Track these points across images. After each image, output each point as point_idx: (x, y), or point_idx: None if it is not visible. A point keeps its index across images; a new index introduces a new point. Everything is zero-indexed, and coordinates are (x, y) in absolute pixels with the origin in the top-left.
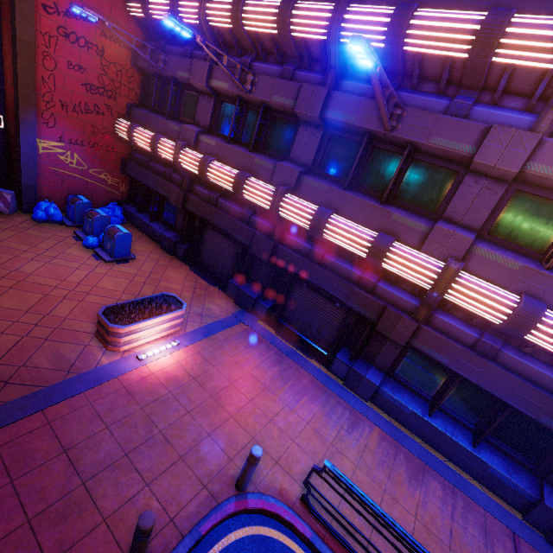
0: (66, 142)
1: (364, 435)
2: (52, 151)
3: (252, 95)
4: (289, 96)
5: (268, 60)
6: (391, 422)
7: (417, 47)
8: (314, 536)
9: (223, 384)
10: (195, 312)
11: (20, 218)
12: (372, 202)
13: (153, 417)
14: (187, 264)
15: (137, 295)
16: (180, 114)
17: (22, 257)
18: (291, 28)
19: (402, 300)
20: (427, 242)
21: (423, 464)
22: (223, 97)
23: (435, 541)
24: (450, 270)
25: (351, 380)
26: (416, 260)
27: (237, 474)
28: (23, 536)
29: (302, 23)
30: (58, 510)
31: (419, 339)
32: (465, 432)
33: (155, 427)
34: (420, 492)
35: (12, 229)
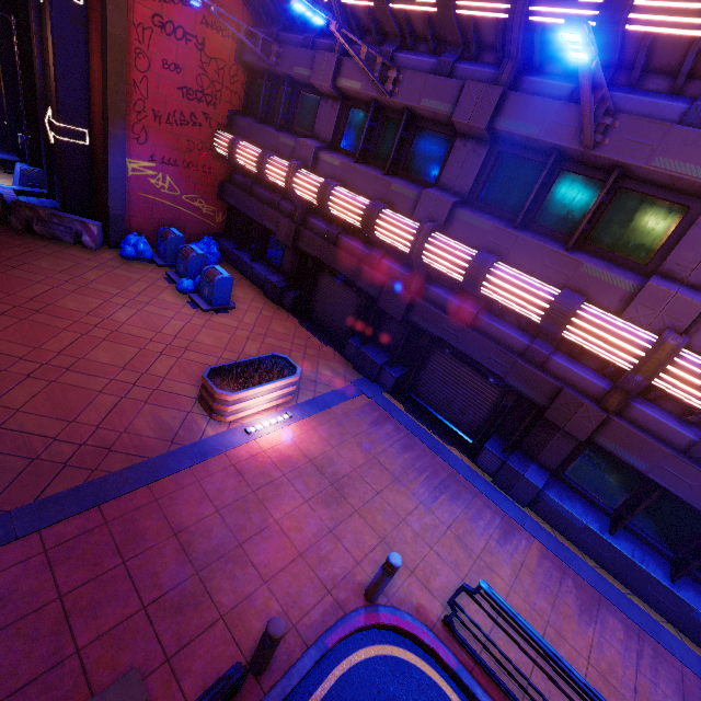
0: (158, 161)
1: (520, 549)
2: (142, 173)
3: (394, 98)
4: (446, 99)
5: (417, 49)
6: (556, 536)
7: (648, 25)
8: (459, 667)
9: (344, 471)
10: (308, 378)
11: (107, 254)
12: (555, 247)
13: (267, 504)
14: (296, 317)
15: (241, 354)
16: (293, 124)
17: (113, 303)
18: (457, 3)
19: (585, 380)
20: (632, 305)
21: (599, 595)
22: (352, 100)
23: (614, 694)
24: (666, 347)
25: (503, 478)
26: (615, 330)
27: (365, 582)
28: (140, 623)
29: None
30: (173, 599)
31: (606, 434)
32: (660, 560)
33: (270, 515)
34: (594, 630)
35: (100, 268)
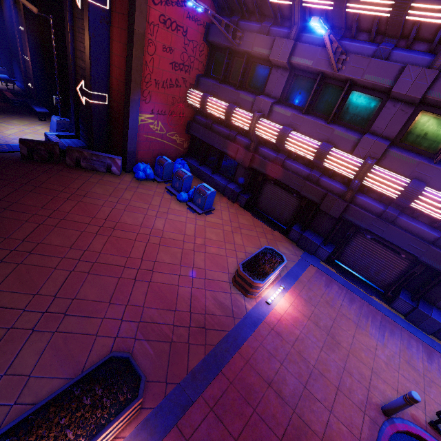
0: (155, 113)
1: (440, 365)
2: (146, 122)
3: (340, 73)
4: (386, 76)
5: (357, 38)
6: None
7: None
8: None
9: (329, 323)
10: None
11: (127, 177)
12: None
13: (303, 354)
14: (248, 211)
15: (234, 244)
16: (246, 84)
17: (150, 215)
18: (409, 12)
19: None
20: None
21: None
22: (298, 70)
23: None
24: None
25: (414, 317)
26: None
27: (378, 402)
28: None
29: (426, 8)
30: (292, 432)
31: None
32: None
33: (309, 363)
34: None
35: (129, 189)
